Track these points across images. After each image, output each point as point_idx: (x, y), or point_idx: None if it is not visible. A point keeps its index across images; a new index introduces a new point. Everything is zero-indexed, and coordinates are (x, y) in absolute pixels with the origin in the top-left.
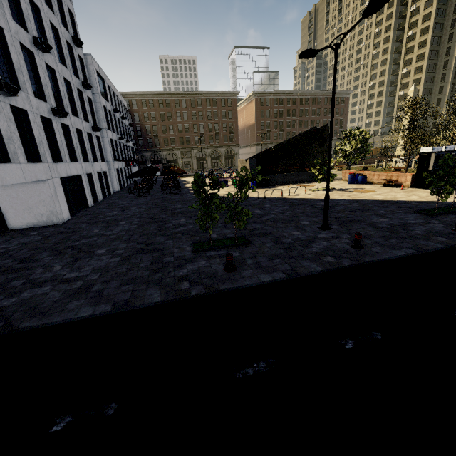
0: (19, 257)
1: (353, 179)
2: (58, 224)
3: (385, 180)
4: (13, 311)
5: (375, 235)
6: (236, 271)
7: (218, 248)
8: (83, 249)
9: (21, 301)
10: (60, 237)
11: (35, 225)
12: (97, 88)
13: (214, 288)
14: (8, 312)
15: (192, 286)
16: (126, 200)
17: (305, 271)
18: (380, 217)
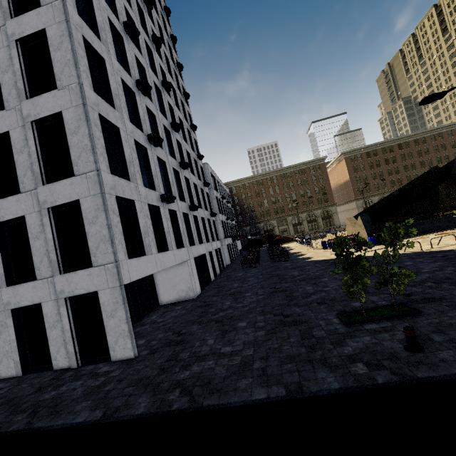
0: (176, 330)
1: None
2: (194, 298)
3: None
4: (192, 385)
5: None
6: (425, 351)
7: (376, 319)
8: (225, 322)
9: (195, 375)
10: (201, 310)
11: (177, 300)
12: (211, 184)
13: (407, 374)
14: (188, 386)
15: (372, 370)
16: (240, 272)
17: None
18: None
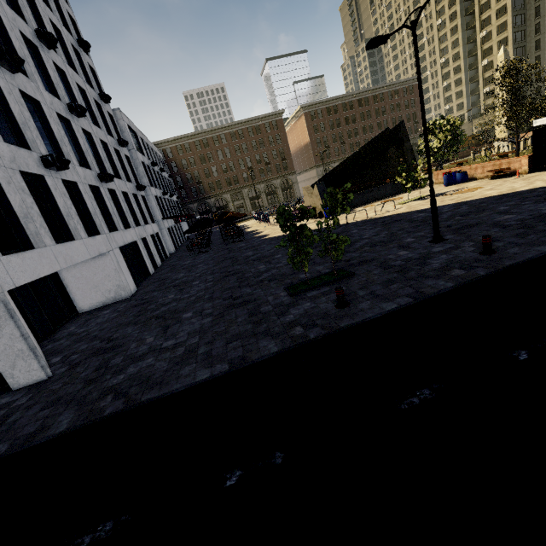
0: (105, 337)
1: (450, 180)
2: (128, 298)
3: (493, 171)
4: (128, 387)
5: (506, 235)
6: (351, 305)
7: (318, 286)
8: (168, 317)
9: (131, 377)
10: (137, 310)
11: (104, 303)
12: (132, 143)
13: (334, 327)
14: (123, 389)
15: (307, 330)
16: (187, 260)
17: (433, 290)
18: (502, 215)
